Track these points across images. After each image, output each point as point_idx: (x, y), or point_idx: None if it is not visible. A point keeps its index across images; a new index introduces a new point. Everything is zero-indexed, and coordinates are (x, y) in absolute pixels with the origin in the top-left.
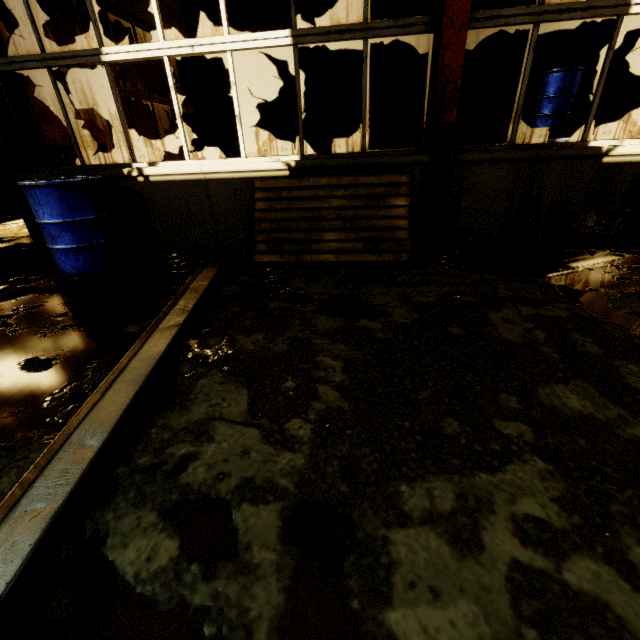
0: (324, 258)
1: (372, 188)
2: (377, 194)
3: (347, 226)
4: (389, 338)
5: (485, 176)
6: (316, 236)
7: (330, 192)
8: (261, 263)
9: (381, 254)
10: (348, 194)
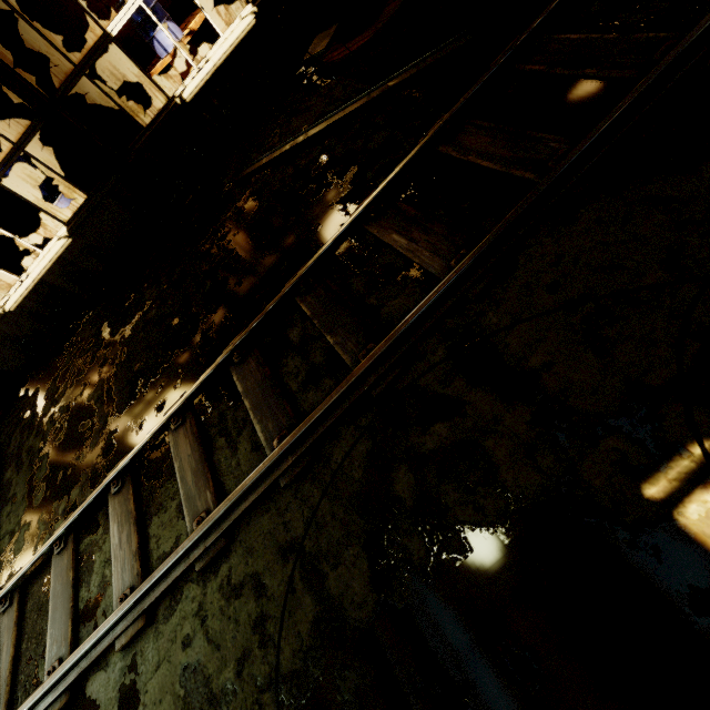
0: None
1: None
2: None
3: None
4: None
5: None
6: None
7: None
8: None
9: None
10: None
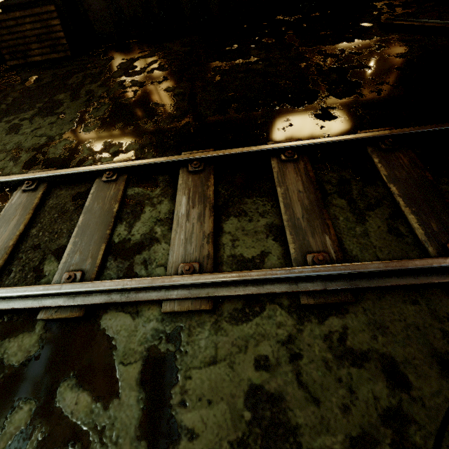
0: (36, 59)
1: (41, 16)
2: (44, 19)
3: (39, 40)
4: (34, 89)
5: (91, 0)
6: (28, 47)
7: (23, 21)
8: (13, 66)
9: (59, 53)
10: (32, 21)
